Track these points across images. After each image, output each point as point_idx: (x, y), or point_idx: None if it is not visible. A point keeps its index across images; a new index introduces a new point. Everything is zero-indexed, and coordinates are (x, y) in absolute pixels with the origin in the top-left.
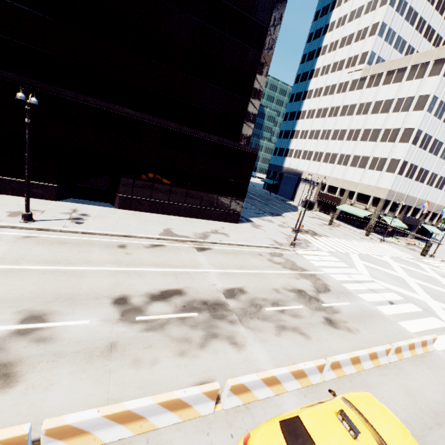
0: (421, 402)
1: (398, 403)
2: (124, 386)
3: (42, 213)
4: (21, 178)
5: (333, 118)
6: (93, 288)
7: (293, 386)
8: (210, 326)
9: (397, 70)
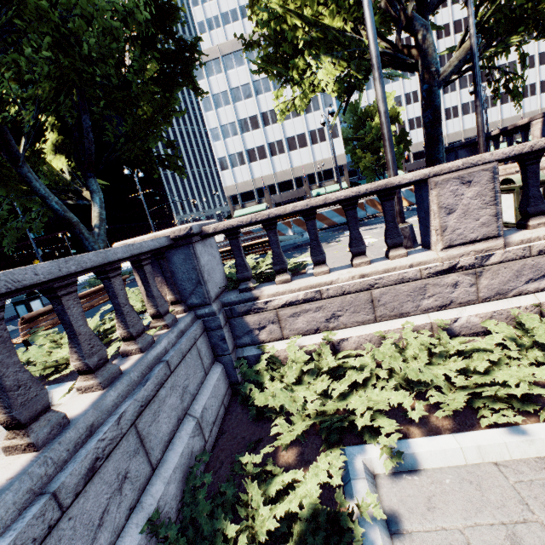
0: None
1: None
2: None
3: None
4: None
5: None
6: None
7: None
8: None
9: None
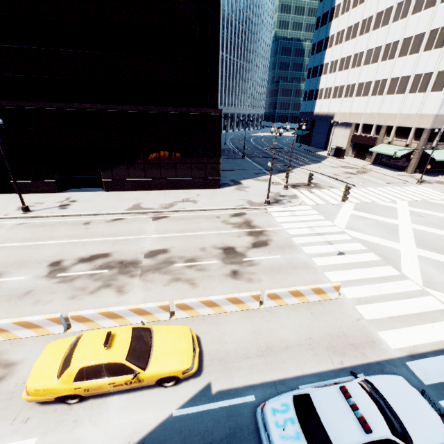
0: (262, 339)
1: (234, 338)
2: (19, 315)
3: (42, 204)
4: (29, 180)
5: (365, 35)
6: (42, 256)
7: (138, 320)
8: (110, 279)
9: None
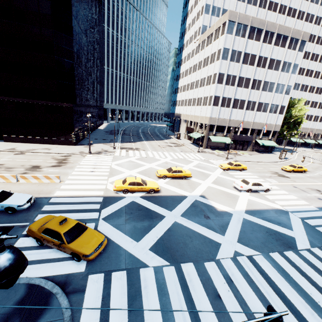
0: (2, 189)
1: None
2: None
3: None
4: None
5: (190, 75)
6: None
7: None
8: None
9: (210, 35)
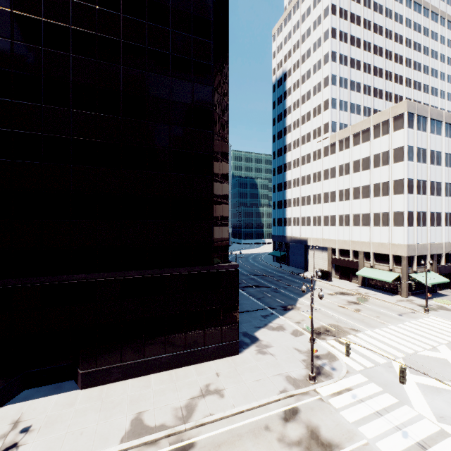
0: None
1: None
2: None
3: None
4: None
5: (318, 183)
6: None
7: None
8: None
9: (361, 132)
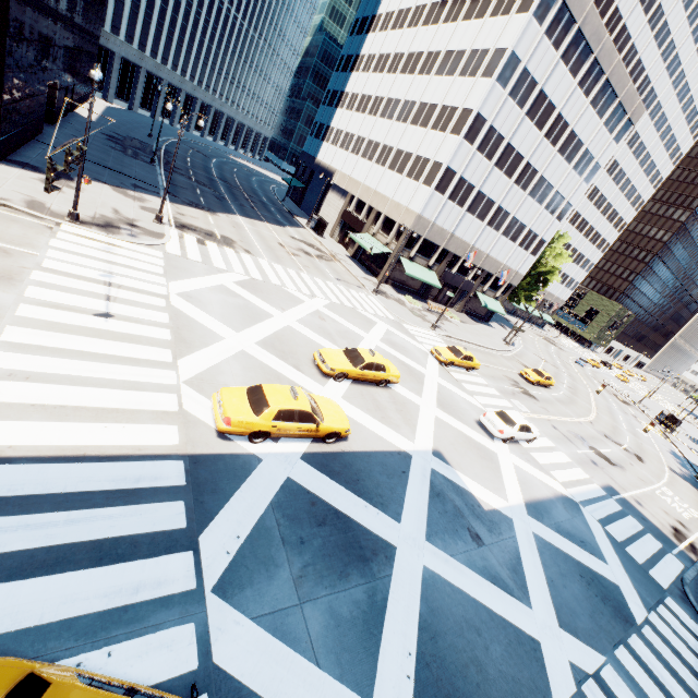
0: None
1: None
2: None
3: None
4: None
5: (392, 76)
6: None
7: None
8: None
9: None
